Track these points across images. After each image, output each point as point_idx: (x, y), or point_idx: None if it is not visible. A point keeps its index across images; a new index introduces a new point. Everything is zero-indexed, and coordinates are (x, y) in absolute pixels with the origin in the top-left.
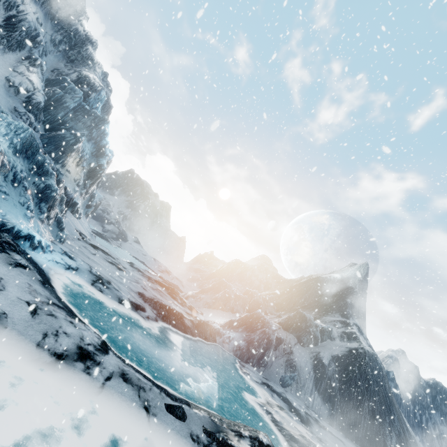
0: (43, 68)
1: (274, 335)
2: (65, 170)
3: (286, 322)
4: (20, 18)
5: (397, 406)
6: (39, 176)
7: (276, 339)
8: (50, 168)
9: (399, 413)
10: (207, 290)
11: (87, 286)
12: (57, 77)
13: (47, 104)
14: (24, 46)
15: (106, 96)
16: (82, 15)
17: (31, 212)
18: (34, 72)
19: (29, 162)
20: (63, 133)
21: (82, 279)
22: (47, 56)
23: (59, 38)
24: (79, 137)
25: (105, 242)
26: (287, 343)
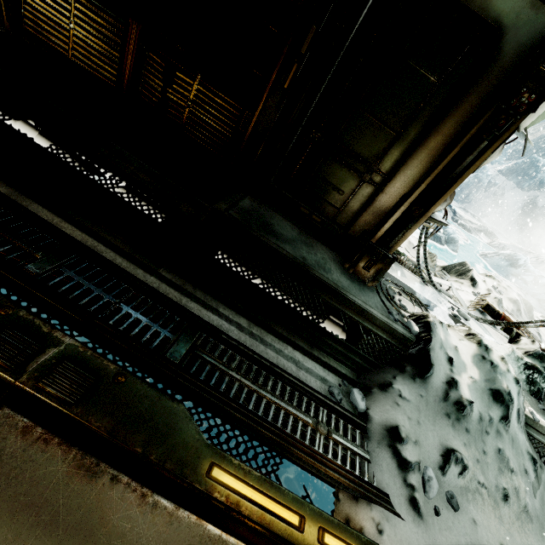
0: None
1: (486, 179)
2: None
3: (509, 169)
4: None
5: None
6: None
7: (489, 183)
8: None
9: None
10: None
11: None
12: None
13: None
14: None
15: None
16: None
17: None
18: None
19: None
20: None
21: None
22: None
23: None
24: None
25: None
26: (500, 188)
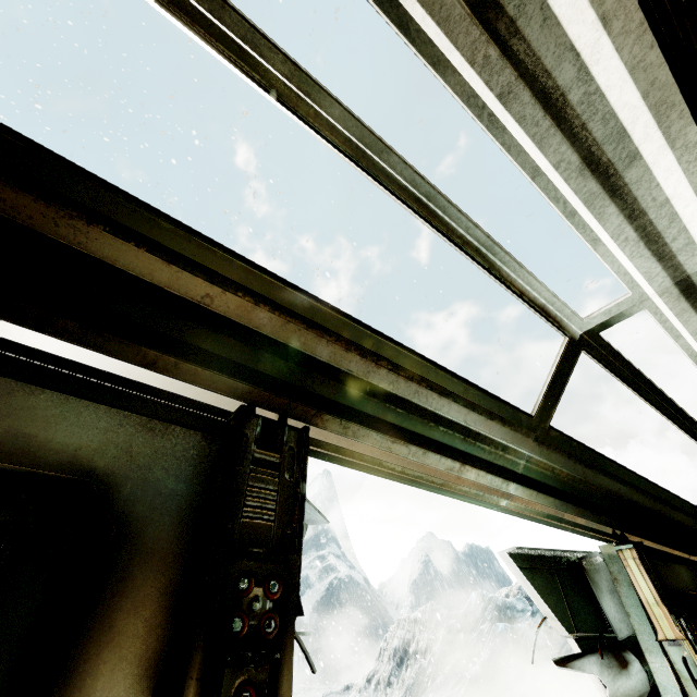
0: None
1: None
2: None
3: None
4: None
5: (382, 611)
6: None
7: None
8: None
9: (385, 618)
10: None
11: None
12: None
13: None
14: None
15: None
16: None
17: None
18: None
19: None
20: None
21: None
22: None
23: None
24: None
25: None
26: None
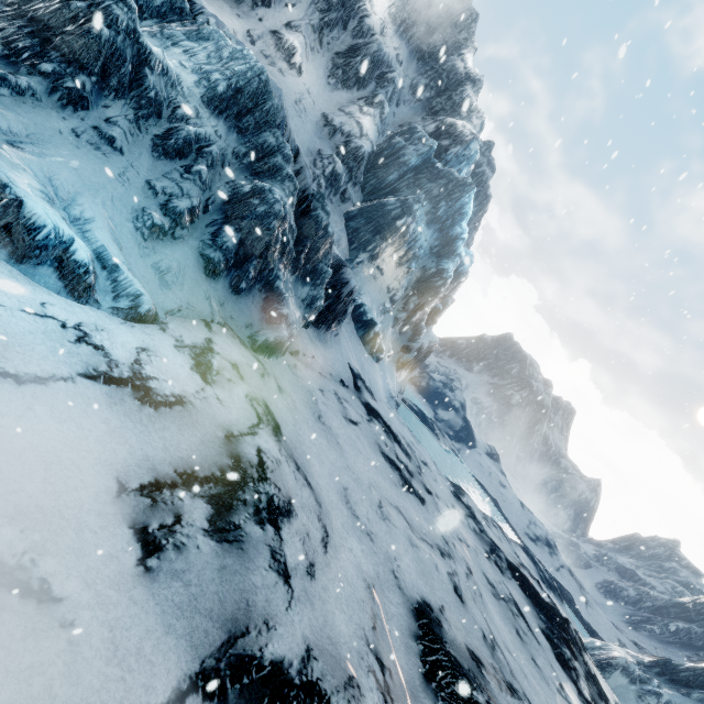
0: (384, 111)
1: None
2: (374, 267)
3: None
4: (369, 41)
5: None
6: (254, 175)
7: None
8: (287, 168)
9: None
10: (685, 675)
11: (104, 482)
12: (404, 129)
13: (375, 162)
14: (365, 83)
15: (483, 177)
16: (466, 47)
17: (171, 220)
18: (369, 114)
19: (243, 141)
20: (385, 200)
21: (137, 443)
22: (398, 108)
23: (424, 82)
24: (410, 204)
25: (427, 431)
26: None
